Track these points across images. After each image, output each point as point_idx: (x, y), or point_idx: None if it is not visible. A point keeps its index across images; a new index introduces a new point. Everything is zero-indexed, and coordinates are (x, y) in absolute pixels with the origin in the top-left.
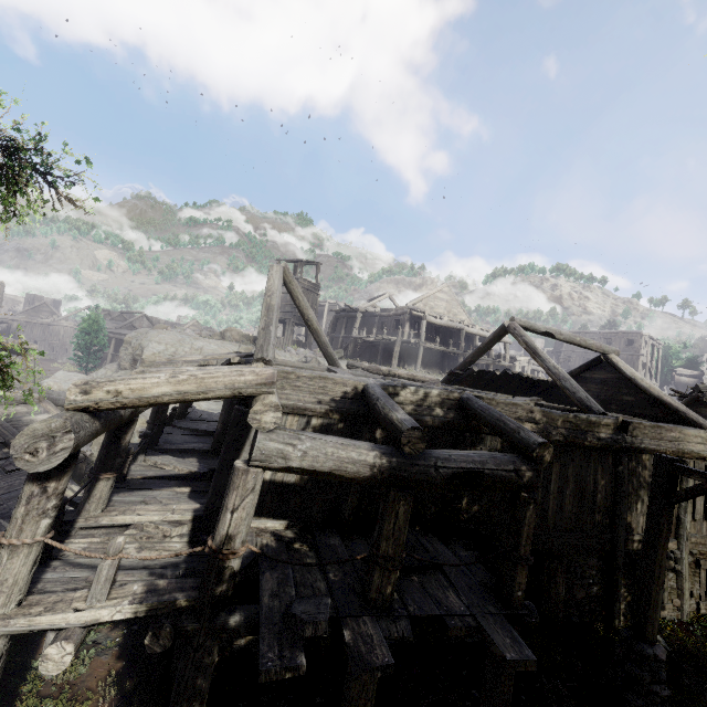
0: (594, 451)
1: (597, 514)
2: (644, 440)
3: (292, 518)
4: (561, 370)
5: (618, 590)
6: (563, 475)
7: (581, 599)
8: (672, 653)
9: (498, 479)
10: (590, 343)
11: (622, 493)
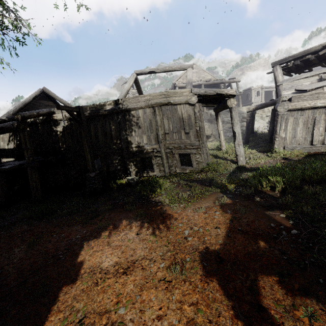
0: (107, 116)
1: (114, 140)
2: (129, 105)
3: (16, 157)
4: (124, 87)
5: (127, 166)
6: (96, 128)
7: (113, 171)
8: (130, 181)
9: (7, 128)
10: (174, 67)
11: (120, 129)
